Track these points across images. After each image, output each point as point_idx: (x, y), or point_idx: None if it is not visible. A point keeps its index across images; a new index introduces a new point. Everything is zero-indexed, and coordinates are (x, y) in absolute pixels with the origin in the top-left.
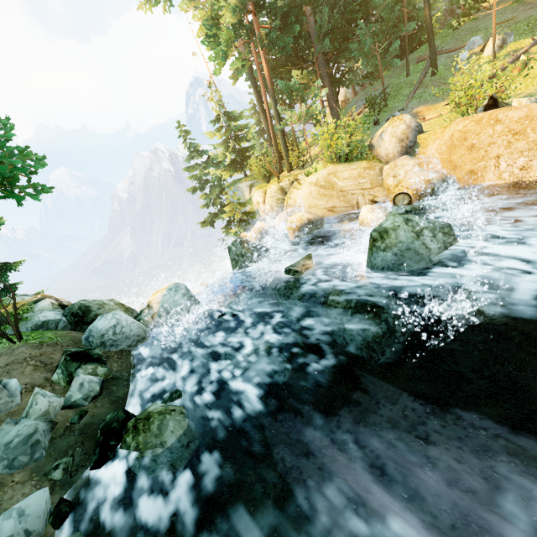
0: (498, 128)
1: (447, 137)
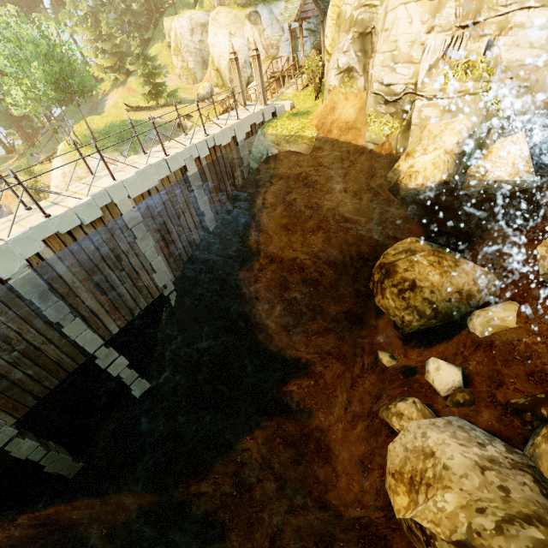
0: None
1: None
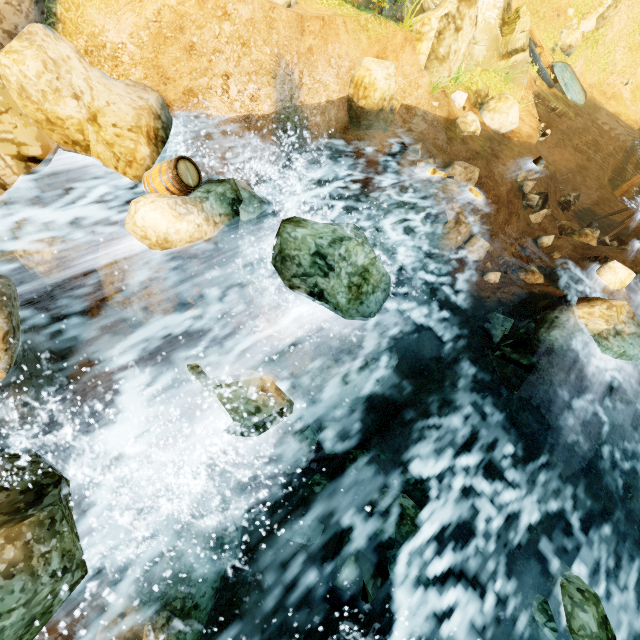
0: (227, 28)
1: (151, 13)
